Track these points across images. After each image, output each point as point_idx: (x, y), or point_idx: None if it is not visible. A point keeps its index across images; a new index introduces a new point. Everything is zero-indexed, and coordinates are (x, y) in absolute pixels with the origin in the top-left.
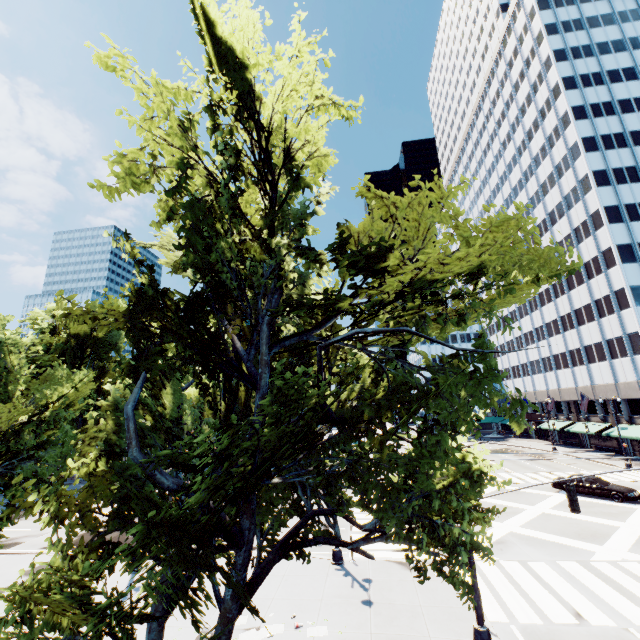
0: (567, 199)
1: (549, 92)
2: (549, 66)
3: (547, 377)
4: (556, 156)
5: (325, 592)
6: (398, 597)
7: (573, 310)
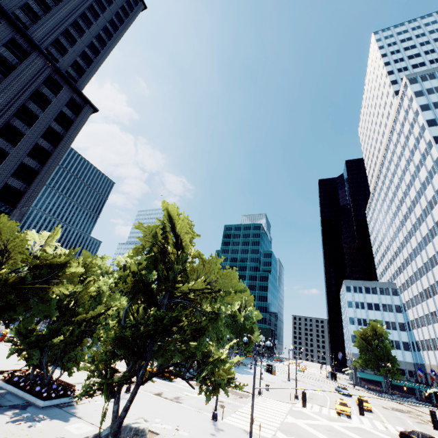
0: None
1: (426, 144)
2: (424, 129)
3: None
4: (435, 184)
5: (198, 425)
6: None
7: None
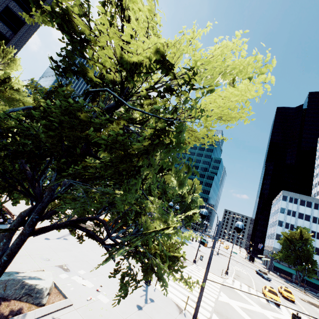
0: None
1: None
2: None
3: None
4: None
5: None
6: (158, 318)
7: None
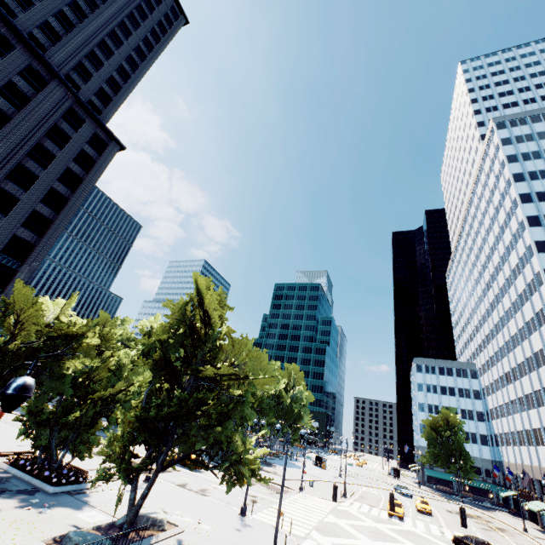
0: (529, 287)
1: (511, 202)
2: (510, 184)
3: (530, 451)
4: (519, 250)
5: (223, 519)
6: (256, 535)
7: (542, 387)
